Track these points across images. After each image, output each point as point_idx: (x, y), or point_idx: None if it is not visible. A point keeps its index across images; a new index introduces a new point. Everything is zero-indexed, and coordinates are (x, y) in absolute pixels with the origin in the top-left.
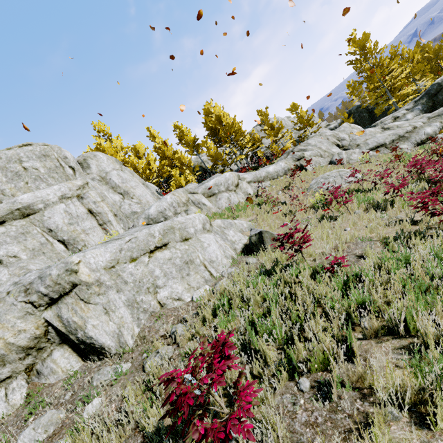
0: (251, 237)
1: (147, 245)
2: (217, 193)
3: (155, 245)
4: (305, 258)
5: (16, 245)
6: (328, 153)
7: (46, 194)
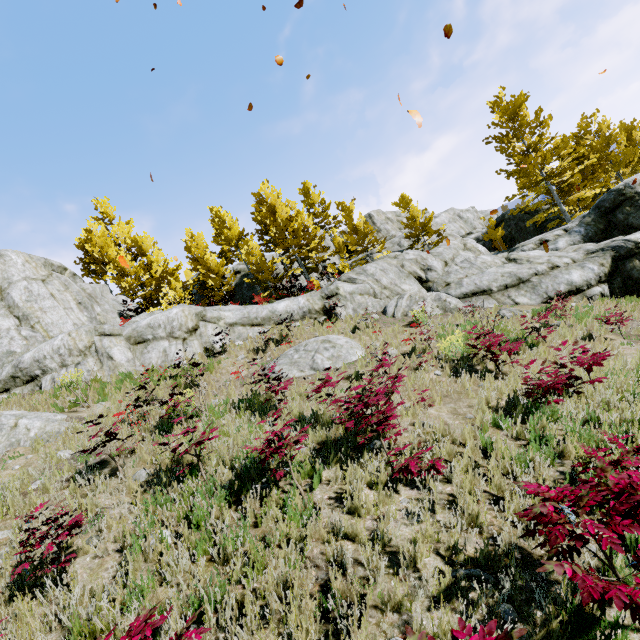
0: None
1: None
2: (150, 339)
3: None
4: None
5: None
6: (390, 291)
7: None
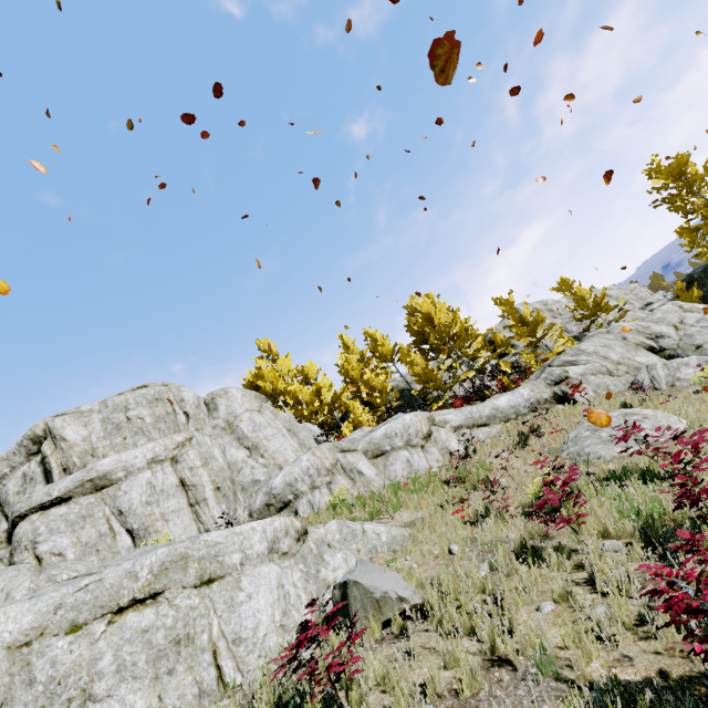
0: (334, 588)
1: (116, 596)
2: (388, 451)
3: (133, 596)
4: None
5: (69, 535)
6: (626, 366)
7: (133, 456)
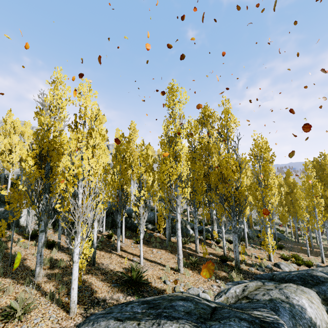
0: None
1: None
2: None
3: None
4: None
5: None
6: None
7: None
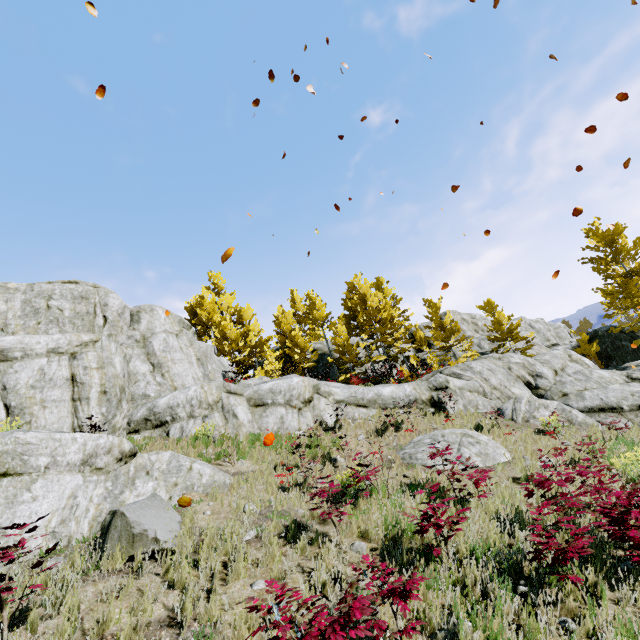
0: (109, 513)
1: None
2: (269, 404)
3: None
4: (6, 627)
5: None
6: (500, 392)
7: (36, 341)
